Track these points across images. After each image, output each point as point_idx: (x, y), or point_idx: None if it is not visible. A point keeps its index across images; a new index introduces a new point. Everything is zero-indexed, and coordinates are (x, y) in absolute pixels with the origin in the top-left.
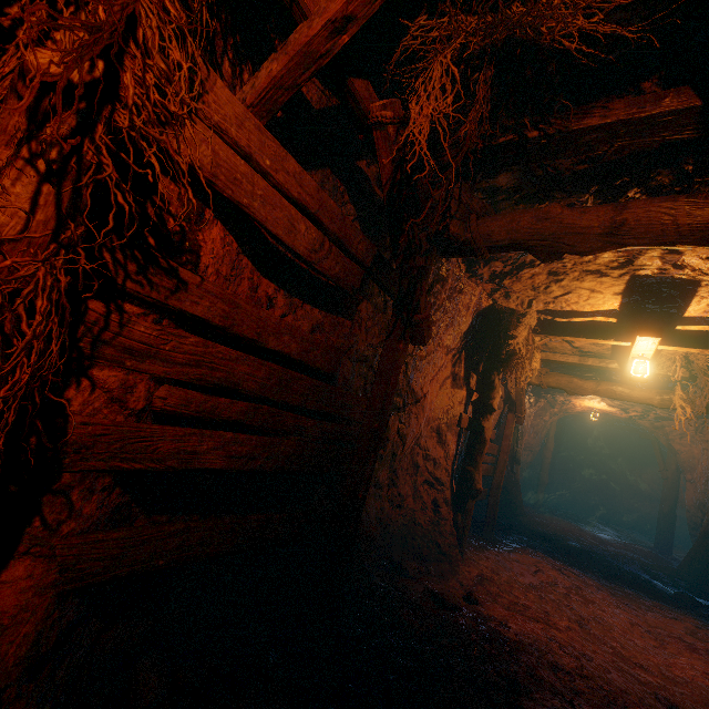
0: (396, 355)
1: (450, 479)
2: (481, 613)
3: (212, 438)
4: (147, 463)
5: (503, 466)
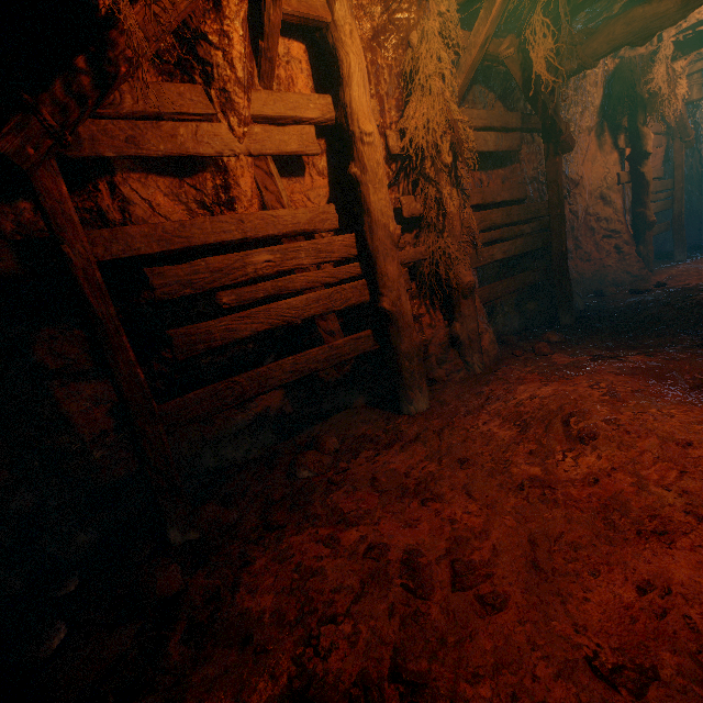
0: (555, 167)
1: (624, 226)
2: (668, 287)
3: (495, 248)
4: (483, 263)
5: (680, 195)
